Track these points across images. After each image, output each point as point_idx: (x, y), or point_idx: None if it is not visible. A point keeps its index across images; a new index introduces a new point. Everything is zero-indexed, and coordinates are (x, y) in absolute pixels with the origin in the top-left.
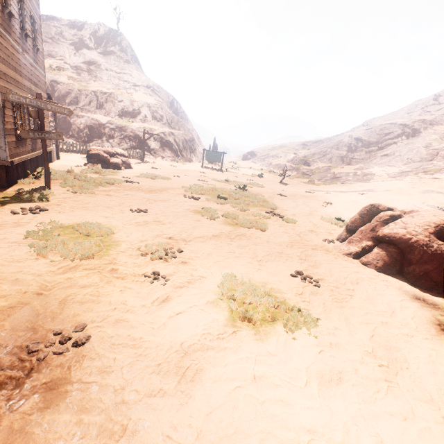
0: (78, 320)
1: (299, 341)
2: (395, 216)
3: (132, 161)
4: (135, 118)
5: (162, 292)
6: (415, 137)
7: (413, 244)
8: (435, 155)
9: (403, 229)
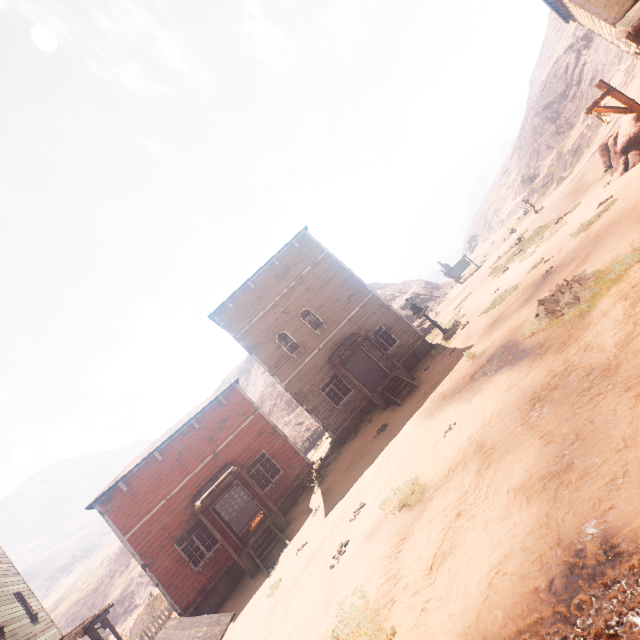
0: (543, 273)
1: (612, 207)
2: (616, 136)
3: None
4: None
5: (555, 256)
6: (594, 39)
7: (634, 136)
8: None
9: (623, 138)
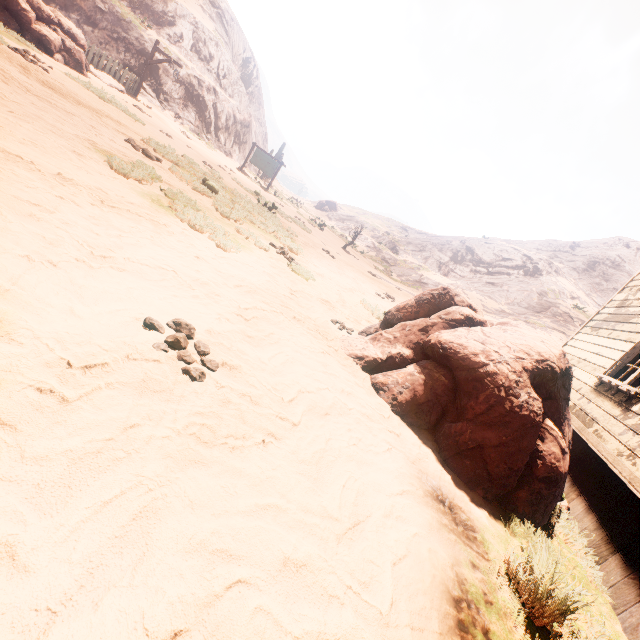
0: None
1: None
2: (475, 322)
3: (107, 78)
4: (160, 27)
5: None
6: (533, 278)
7: (484, 377)
8: (545, 309)
9: (478, 344)
